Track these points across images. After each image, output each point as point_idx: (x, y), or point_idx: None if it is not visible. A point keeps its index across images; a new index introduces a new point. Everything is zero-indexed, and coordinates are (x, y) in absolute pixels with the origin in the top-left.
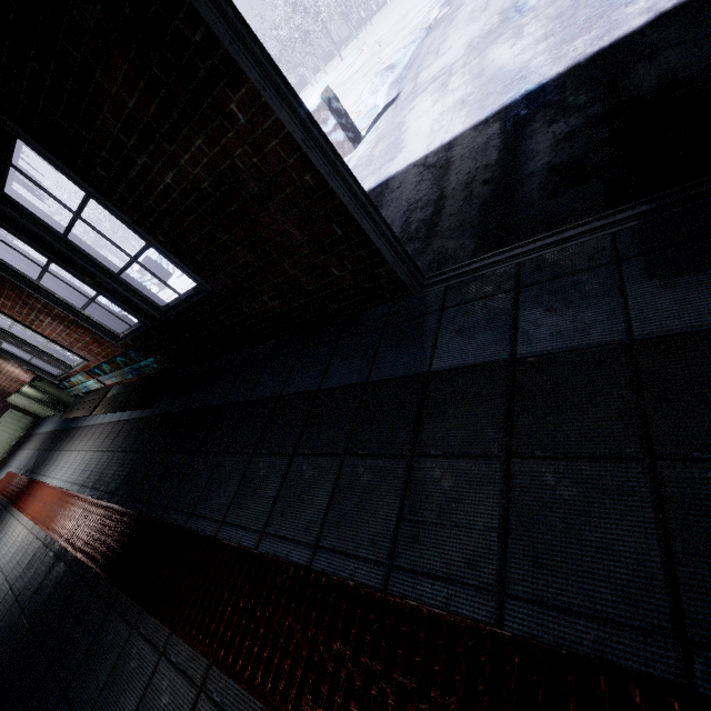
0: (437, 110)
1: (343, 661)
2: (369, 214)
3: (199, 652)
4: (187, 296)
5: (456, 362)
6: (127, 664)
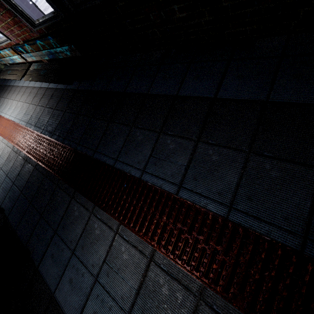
0: None
1: (266, 281)
2: None
3: (144, 240)
4: None
5: None
6: (93, 231)
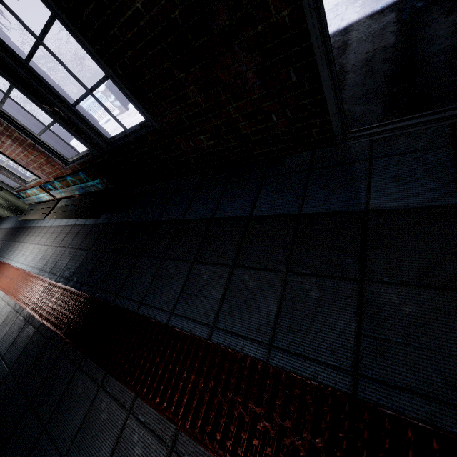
0: (331, 2)
1: (319, 452)
2: (329, 62)
3: (165, 417)
4: (132, 130)
5: (396, 204)
6: (98, 415)
